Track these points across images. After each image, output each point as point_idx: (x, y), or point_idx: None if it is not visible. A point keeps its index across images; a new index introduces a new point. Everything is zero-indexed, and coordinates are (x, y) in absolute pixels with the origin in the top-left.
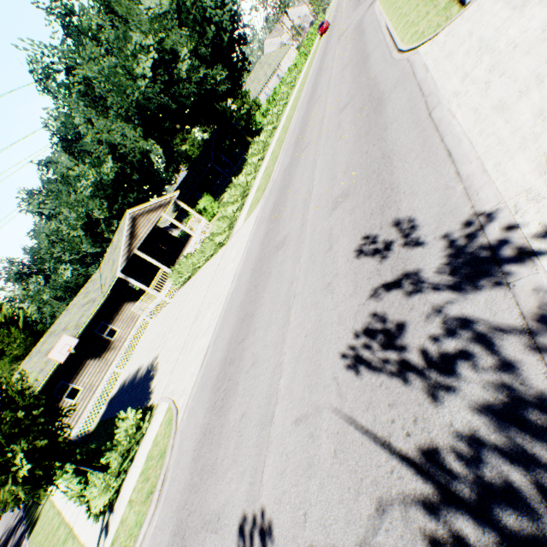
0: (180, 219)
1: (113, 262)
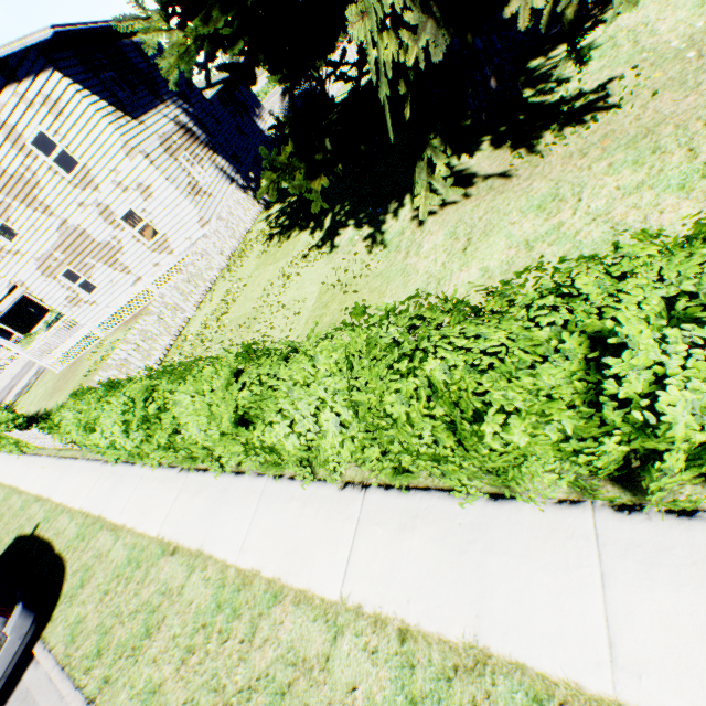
0: None
1: None
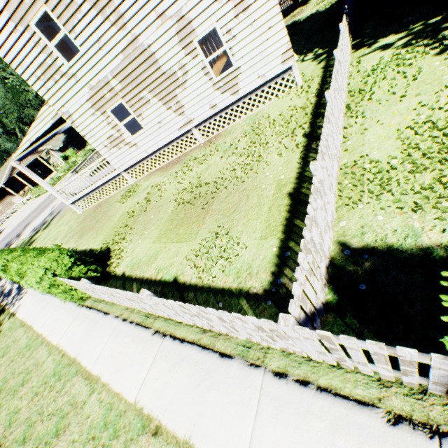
0: (67, 147)
1: (2, 176)
